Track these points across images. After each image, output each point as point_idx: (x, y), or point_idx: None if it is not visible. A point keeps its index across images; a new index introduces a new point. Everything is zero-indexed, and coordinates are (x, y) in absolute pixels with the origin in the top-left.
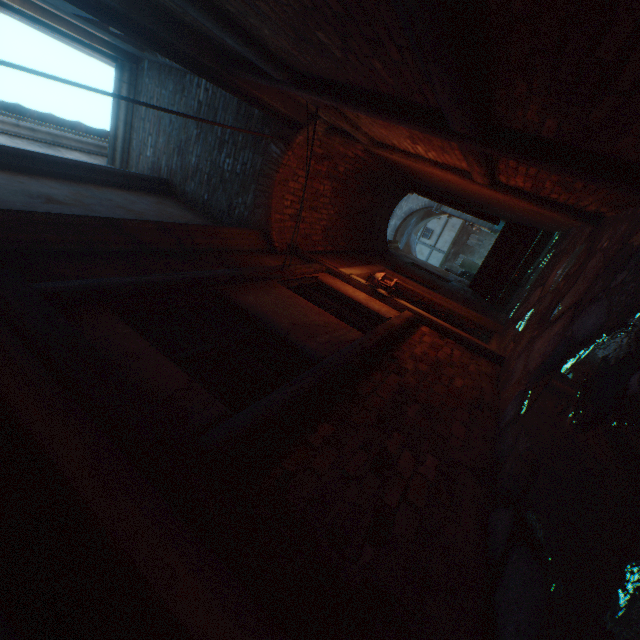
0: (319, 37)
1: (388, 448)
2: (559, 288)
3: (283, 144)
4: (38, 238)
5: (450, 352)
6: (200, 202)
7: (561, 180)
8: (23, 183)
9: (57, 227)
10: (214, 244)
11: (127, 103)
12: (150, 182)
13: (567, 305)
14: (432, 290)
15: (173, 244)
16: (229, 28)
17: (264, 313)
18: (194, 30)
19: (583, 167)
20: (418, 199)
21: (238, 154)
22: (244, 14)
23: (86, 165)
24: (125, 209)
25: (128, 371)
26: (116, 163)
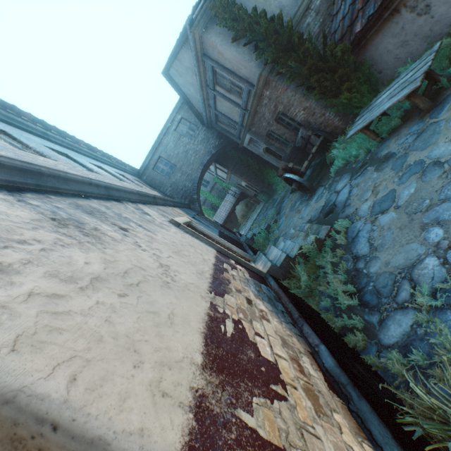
0: None
1: None
2: None
3: None
4: None
5: None
6: None
7: None
8: None
9: None
10: None
11: None
12: None
13: None
14: None
15: None
16: None
17: None
18: None
19: None
20: None
21: None
22: None
23: None
24: None
25: None
26: None
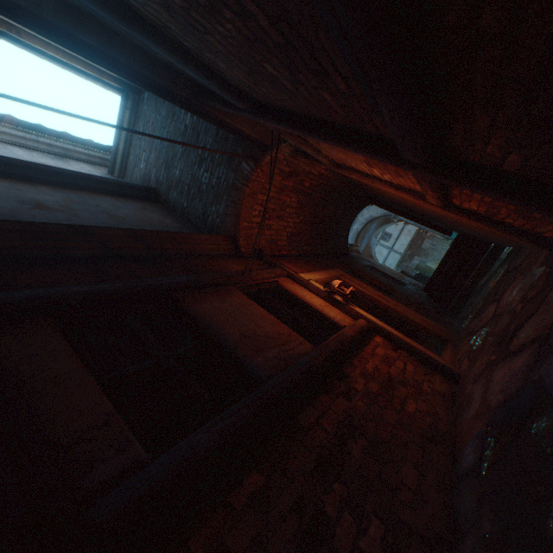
0: (268, 69)
1: (325, 508)
2: (516, 311)
3: (253, 162)
4: (5, 244)
5: (403, 366)
6: (180, 208)
7: (519, 209)
8: (21, 190)
9: (27, 234)
10: (182, 249)
11: (128, 125)
12: (139, 190)
13: (529, 336)
14: (388, 293)
15: (142, 249)
16: (188, 62)
17: (215, 323)
18: (168, 65)
19: (550, 203)
20: (378, 208)
21: (214, 169)
22: (199, 48)
23: (83, 175)
24: (108, 214)
25: (40, 402)
26: (115, 173)
